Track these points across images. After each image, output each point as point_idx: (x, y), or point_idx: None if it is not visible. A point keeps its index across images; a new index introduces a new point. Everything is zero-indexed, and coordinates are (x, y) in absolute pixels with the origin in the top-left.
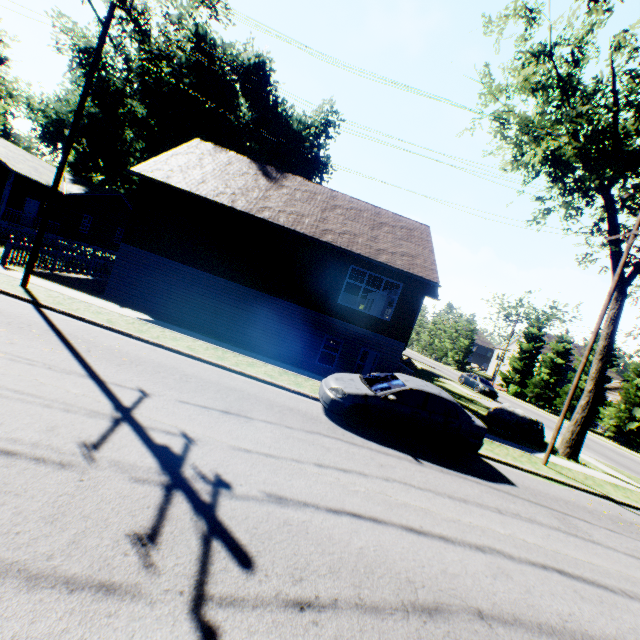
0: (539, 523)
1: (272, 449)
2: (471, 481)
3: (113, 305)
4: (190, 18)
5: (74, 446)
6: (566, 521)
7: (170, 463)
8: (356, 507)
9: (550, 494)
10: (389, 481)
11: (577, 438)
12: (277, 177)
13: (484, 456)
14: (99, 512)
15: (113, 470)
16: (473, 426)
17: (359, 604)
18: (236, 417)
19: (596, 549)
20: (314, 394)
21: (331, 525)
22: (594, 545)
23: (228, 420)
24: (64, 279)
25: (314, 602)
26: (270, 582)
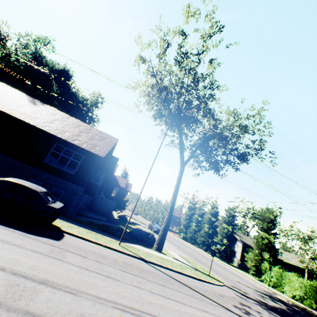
0: (20, 246)
1: None
2: (7, 230)
3: None
4: (33, 46)
5: None
6: (59, 252)
7: None
8: None
9: (86, 248)
10: None
11: (161, 238)
12: (38, 104)
13: (67, 233)
14: None
15: None
16: (46, 205)
17: None
18: None
19: (48, 259)
20: None
21: None
22: (53, 259)
23: None
24: None
25: None
26: None
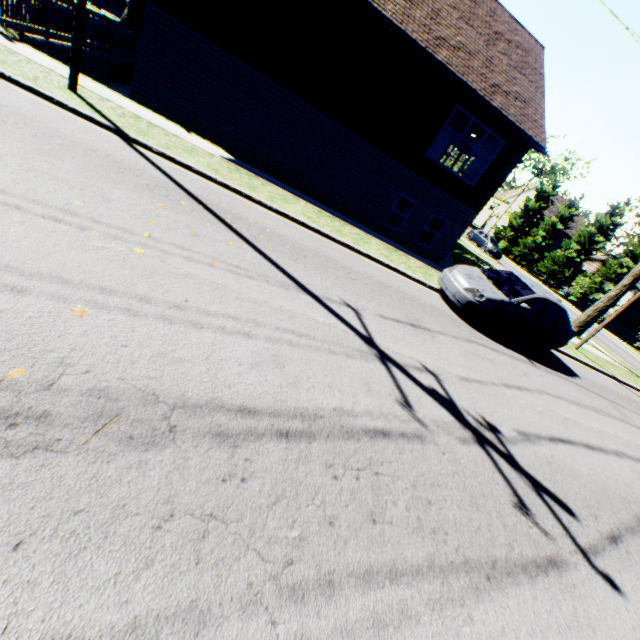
0: (614, 417)
1: (474, 373)
2: (564, 380)
3: (178, 129)
4: None
5: (399, 409)
6: (619, 411)
7: (454, 412)
8: (554, 431)
9: (595, 382)
10: (541, 394)
11: (590, 322)
12: None
13: None
14: (482, 488)
15: (442, 433)
16: (569, 331)
17: (625, 528)
18: (423, 332)
19: None
20: (429, 283)
21: (562, 456)
22: None
23: (424, 338)
24: (62, 53)
25: (614, 535)
26: (589, 525)
